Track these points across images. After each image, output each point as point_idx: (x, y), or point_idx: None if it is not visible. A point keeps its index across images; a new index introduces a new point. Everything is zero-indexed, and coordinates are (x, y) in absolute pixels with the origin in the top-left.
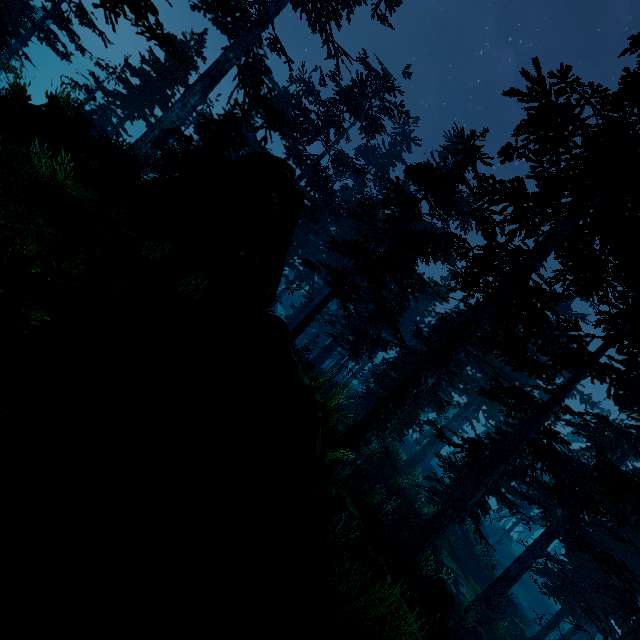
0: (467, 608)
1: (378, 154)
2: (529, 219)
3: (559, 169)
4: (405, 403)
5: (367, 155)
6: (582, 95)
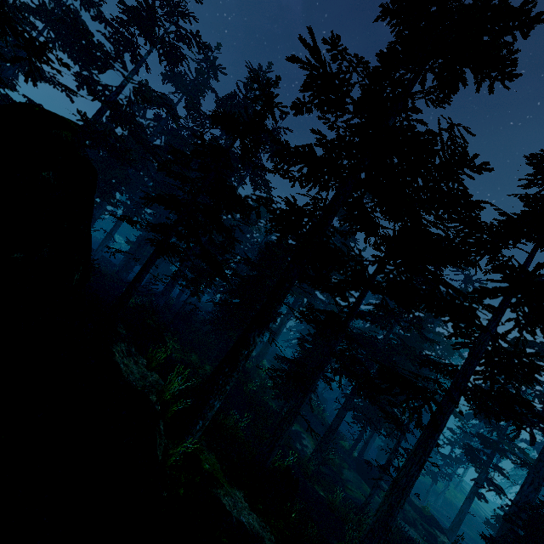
0: (309, 459)
1: (186, 81)
2: (320, 177)
3: (339, 134)
4: (239, 365)
5: (175, 81)
6: (350, 63)
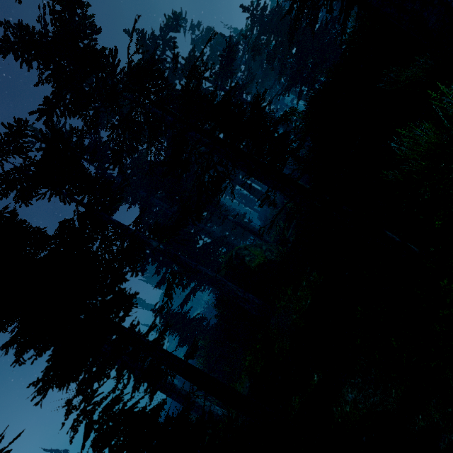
0: None
1: None
2: None
3: None
4: None
5: None
6: None
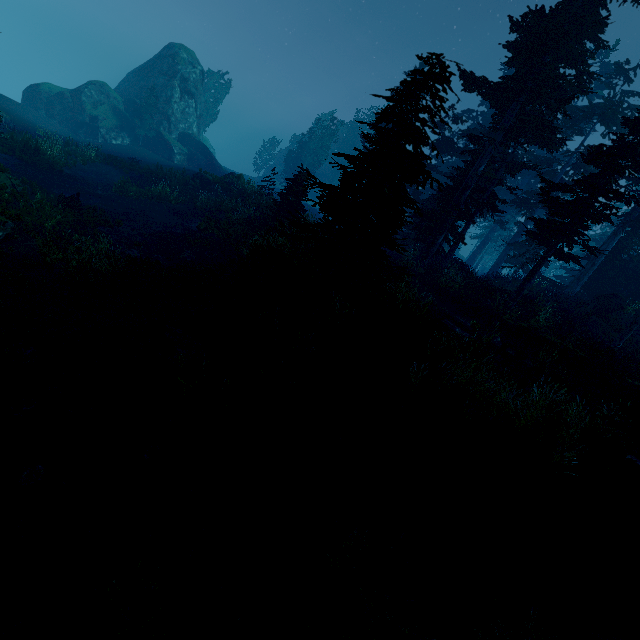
0: None
1: None
2: None
3: None
4: None
5: None
6: None
